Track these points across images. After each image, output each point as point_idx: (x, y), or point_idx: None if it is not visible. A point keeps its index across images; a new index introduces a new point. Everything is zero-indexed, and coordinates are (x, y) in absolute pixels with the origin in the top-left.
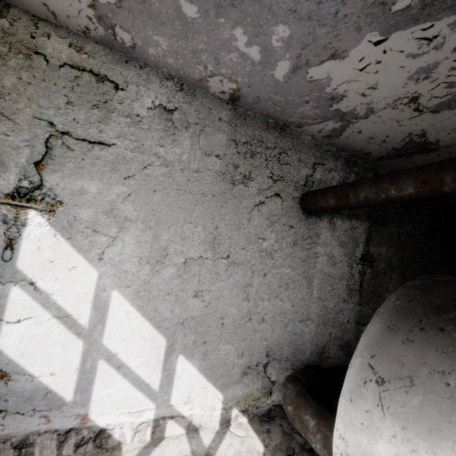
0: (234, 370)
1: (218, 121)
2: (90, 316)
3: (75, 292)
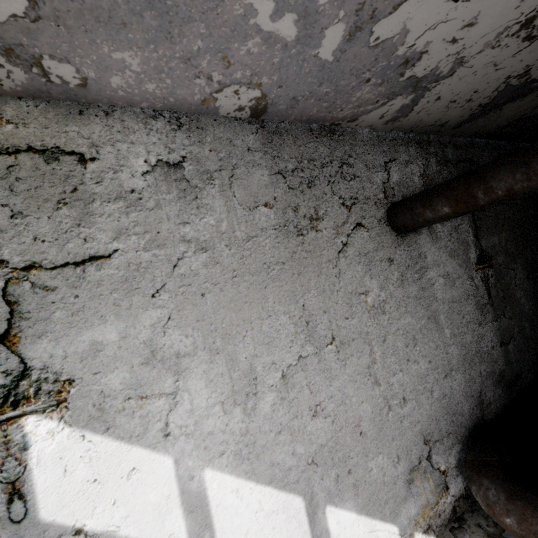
0: (397, 485)
1: (248, 153)
2: (186, 528)
3: (149, 506)
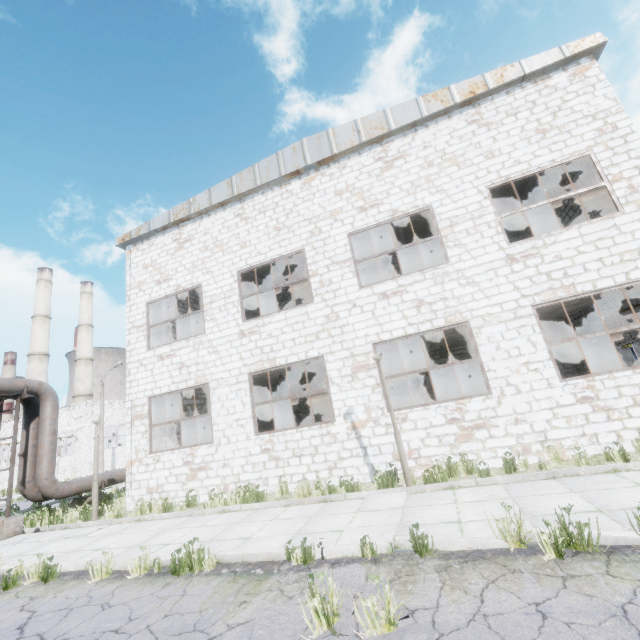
0: None
1: None
2: None
3: None
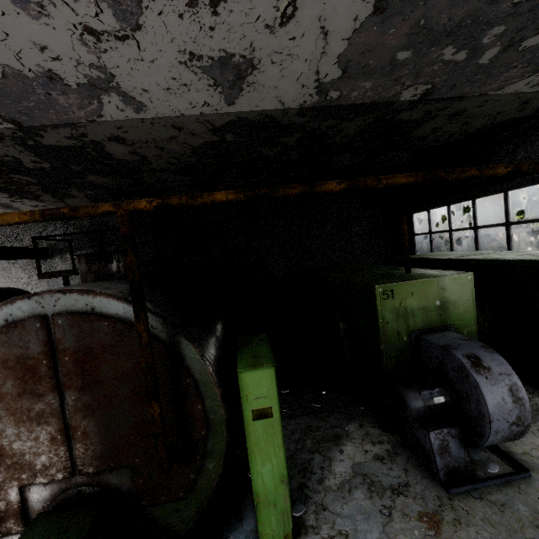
0: None
1: None
2: None
3: None
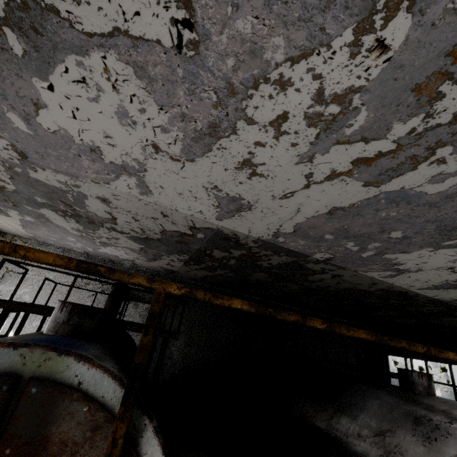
0: None
1: None
2: None
3: None
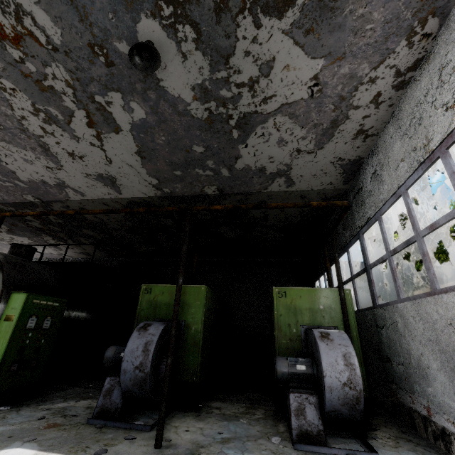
0: None
1: None
2: None
3: None
